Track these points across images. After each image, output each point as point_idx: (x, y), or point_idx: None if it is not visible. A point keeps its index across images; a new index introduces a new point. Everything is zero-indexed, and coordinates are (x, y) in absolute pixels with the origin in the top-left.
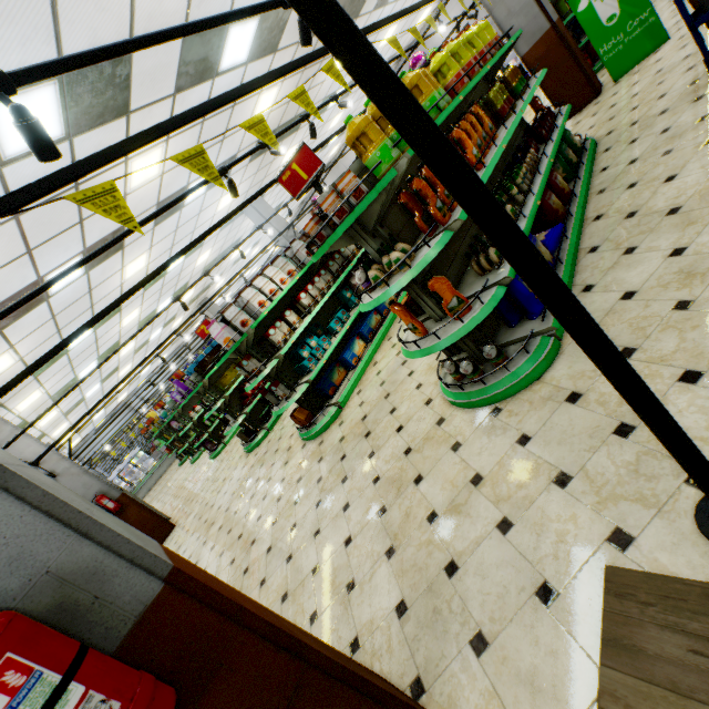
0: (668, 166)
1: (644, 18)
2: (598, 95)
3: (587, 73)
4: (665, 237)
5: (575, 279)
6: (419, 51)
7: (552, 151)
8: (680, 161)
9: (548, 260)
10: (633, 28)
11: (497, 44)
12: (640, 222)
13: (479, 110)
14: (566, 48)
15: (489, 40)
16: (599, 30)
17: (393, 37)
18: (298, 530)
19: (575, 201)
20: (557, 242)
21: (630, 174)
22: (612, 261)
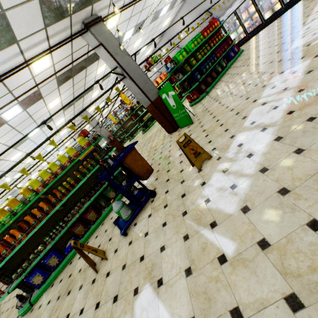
0: (97, 242)
1: (184, 111)
2: (176, 131)
3: (170, 121)
4: (59, 288)
5: (60, 274)
6: (170, 32)
7: (83, 208)
8: (96, 244)
9: (54, 265)
10: (181, 113)
11: (86, 147)
12: (73, 267)
13: (42, 204)
14: (159, 111)
15: (73, 153)
16: (171, 108)
17: (5, 182)
18: (7, 303)
19: (93, 226)
20: (70, 250)
21: (104, 227)
22: (60, 279)
